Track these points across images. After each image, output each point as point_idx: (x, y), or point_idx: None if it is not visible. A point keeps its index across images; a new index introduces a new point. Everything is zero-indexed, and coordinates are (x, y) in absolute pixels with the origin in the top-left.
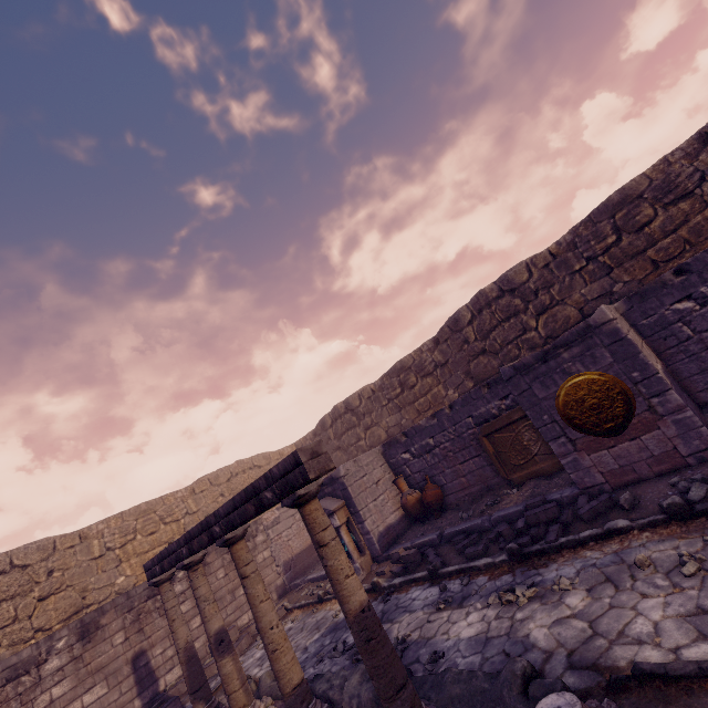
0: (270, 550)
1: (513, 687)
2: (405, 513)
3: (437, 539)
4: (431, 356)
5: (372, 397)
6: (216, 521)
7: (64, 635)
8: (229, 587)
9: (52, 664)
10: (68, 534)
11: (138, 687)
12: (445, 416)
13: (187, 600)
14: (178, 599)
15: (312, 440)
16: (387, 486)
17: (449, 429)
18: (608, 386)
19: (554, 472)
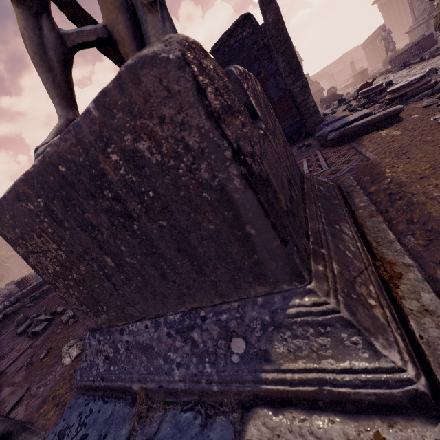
0: None
1: None
2: None
3: None
4: None
5: None
6: None
7: None
8: None
9: None
10: None
11: None
12: None
13: None
14: None
15: None
16: None
17: None
18: (0, 273)
19: None
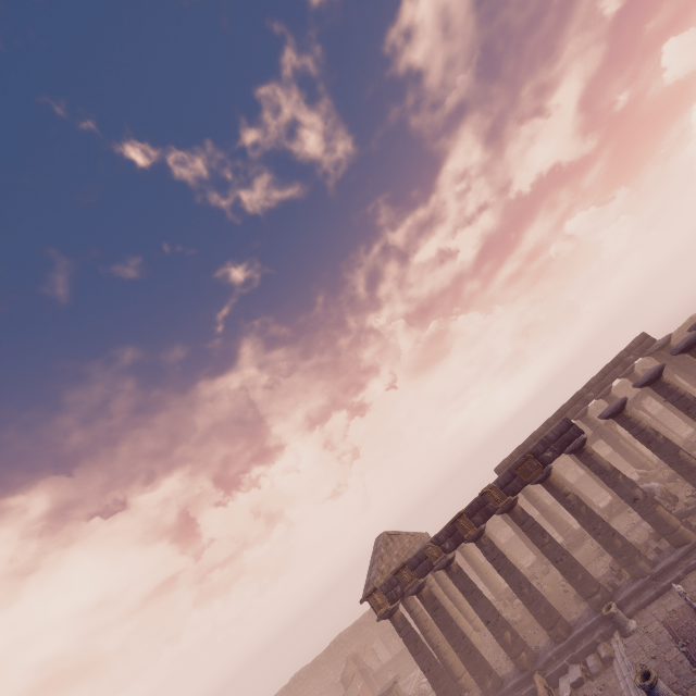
0: None
1: None
2: None
3: None
4: (325, 658)
5: (308, 672)
6: None
7: None
8: None
9: None
10: None
11: None
12: (328, 688)
13: None
14: None
15: (285, 693)
16: None
17: (329, 692)
18: None
19: None
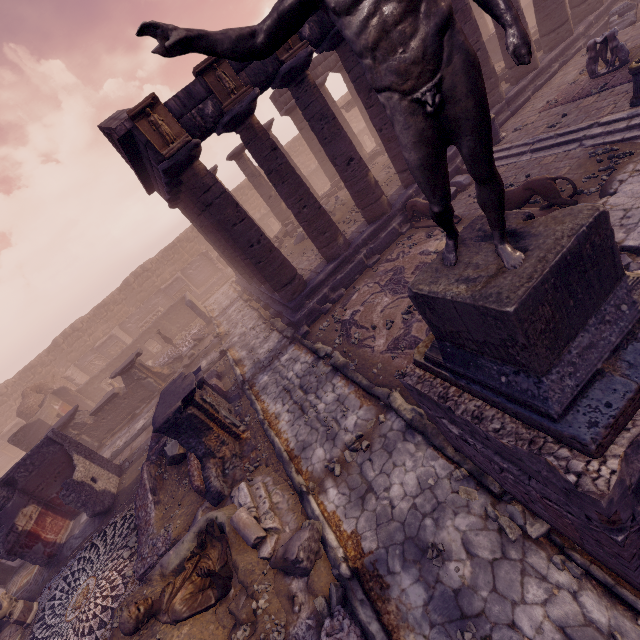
0: None
1: None
2: None
3: None
4: None
5: None
6: None
7: None
8: None
9: None
10: None
11: None
12: None
13: None
14: None
15: None
16: None
17: None
18: None
19: None
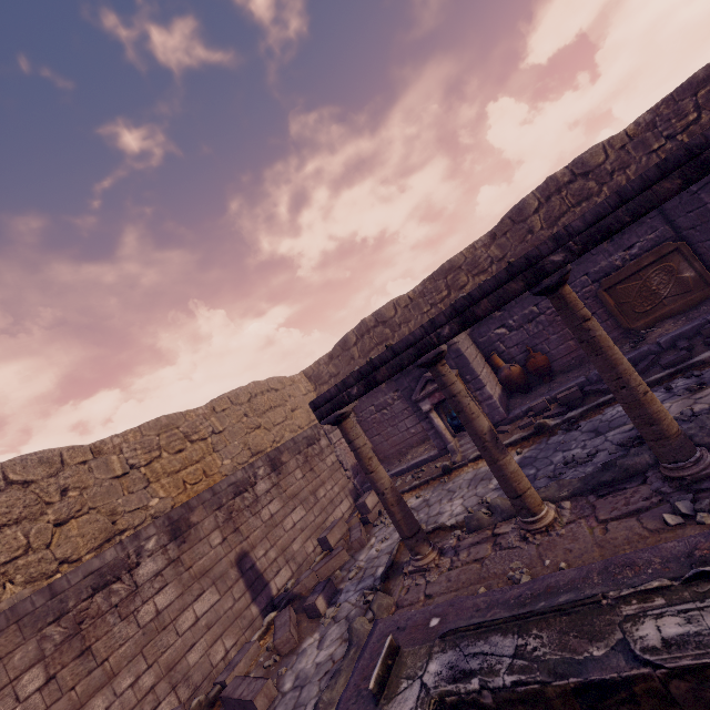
0: (335, 454)
1: None
2: (502, 389)
3: (587, 381)
4: (487, 252)
5: (410, 305)
6: (557, 246)
7: (152, 534)
8: (309, 489)
9: (146, 568)
10: (76, 447)
11: (250, 592)
12: None
13: (274, 499)
14: (265, 497)
15: (327, 364)
16: (483, 362)
17: None
18: None
19: (686, 311)
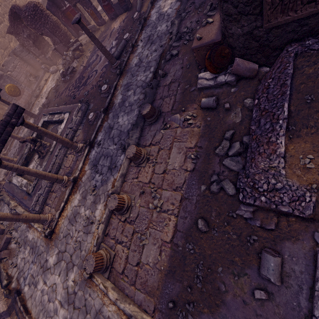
0: None
1: (41, 108)
2: None
3: None
4: None
5: None
6: None
7: None
8: None
9: None
10: None
11: None
12: None
13: None
14: None
15: None
16: None
17: None
18: (13, 86)
19: None
